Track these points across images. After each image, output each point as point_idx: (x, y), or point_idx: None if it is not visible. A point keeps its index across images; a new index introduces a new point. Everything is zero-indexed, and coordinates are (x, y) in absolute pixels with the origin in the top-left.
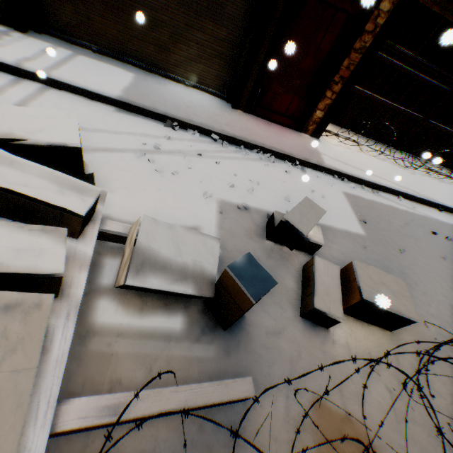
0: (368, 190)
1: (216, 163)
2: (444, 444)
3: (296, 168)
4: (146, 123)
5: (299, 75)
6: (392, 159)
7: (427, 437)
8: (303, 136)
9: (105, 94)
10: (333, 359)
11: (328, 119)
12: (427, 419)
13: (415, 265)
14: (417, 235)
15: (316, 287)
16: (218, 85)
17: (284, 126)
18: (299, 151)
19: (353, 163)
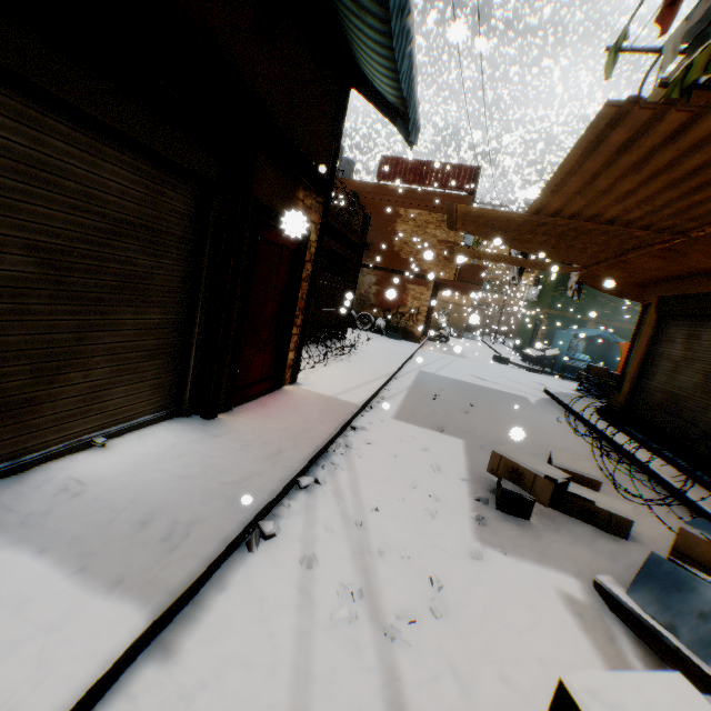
0: (380, 400)
1: (376, 511)
2: (668, 510)
3: (357, 431)
4: (243, 589)
5: (265, 324)
6: (329, 358)
7: (672, 516)
8: (292, 390)
9: (110, 661)
10: (655, 538)
11: (300, 355)
12: (656, 508)
13: (487, 431)
14: (442, 409)
15: (605, 505)
16: (158, 400)
17: (267, 393)
18: (338, 411)
19: (347, 385)
